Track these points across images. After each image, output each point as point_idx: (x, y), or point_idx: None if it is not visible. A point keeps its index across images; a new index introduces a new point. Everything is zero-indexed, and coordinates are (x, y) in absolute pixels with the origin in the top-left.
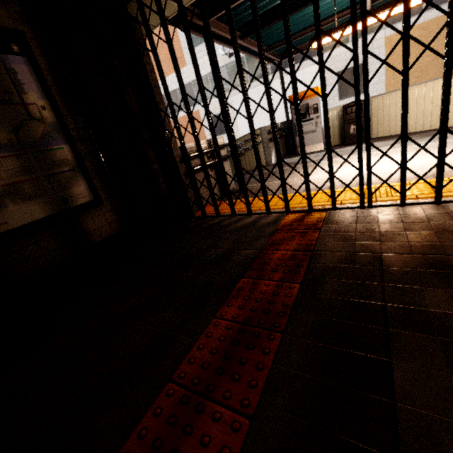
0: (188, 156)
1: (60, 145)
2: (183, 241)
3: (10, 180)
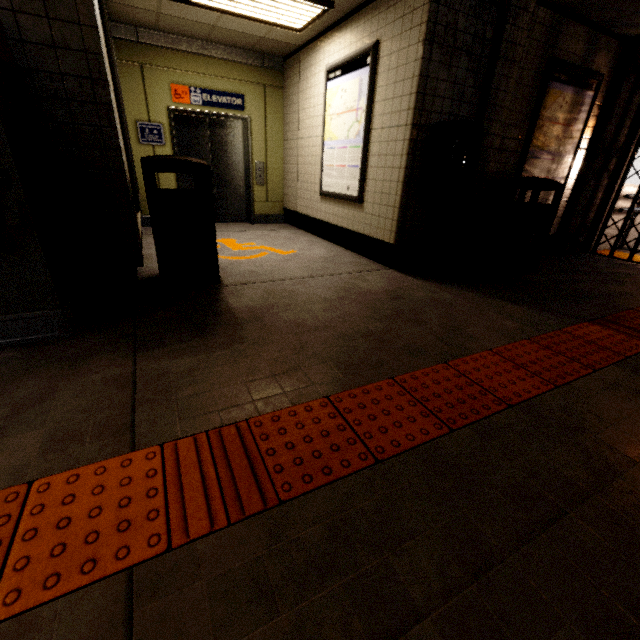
0: (638, 197)
1: (568, 159)
2: (598, 264)
3: (540, 175)
